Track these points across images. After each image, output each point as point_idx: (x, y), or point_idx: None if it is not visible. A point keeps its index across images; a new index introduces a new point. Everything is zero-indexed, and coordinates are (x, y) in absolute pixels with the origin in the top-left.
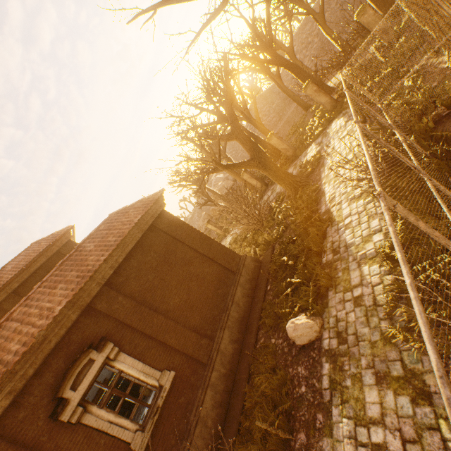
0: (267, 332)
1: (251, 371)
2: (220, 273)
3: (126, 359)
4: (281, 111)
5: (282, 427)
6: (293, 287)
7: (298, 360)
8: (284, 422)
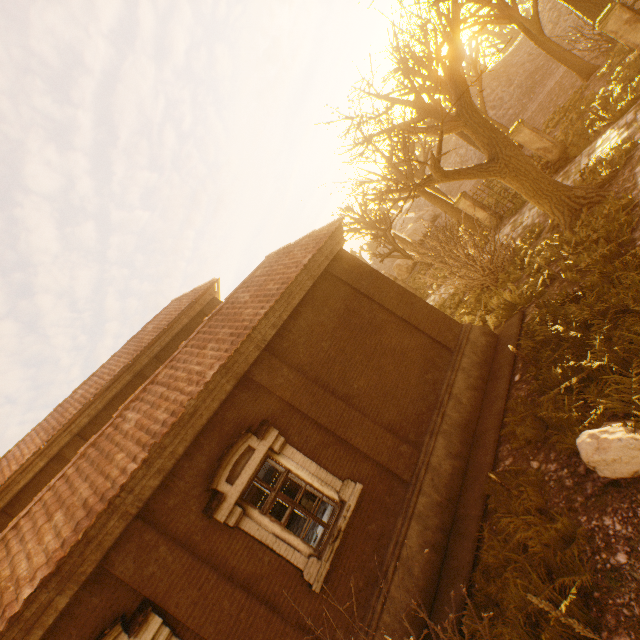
0: (519, 448)
1: (487, 507)
2: (427, 348)
3: (294, 455)
4: (525, 96)
5: (574, 615)
6: (580, 376)
7: (602, 504)
8: (579, 607)
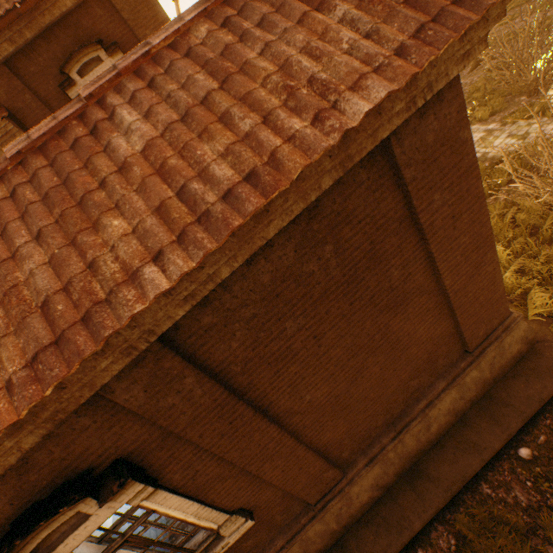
0: None
1: None
2: (441, 342)
3: (167, 500)
4: None
5: None
6: None
7: None
8: None
